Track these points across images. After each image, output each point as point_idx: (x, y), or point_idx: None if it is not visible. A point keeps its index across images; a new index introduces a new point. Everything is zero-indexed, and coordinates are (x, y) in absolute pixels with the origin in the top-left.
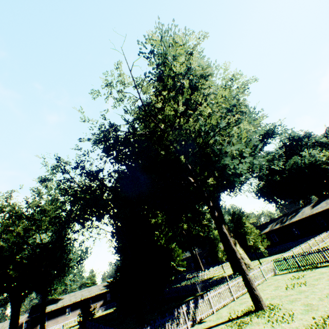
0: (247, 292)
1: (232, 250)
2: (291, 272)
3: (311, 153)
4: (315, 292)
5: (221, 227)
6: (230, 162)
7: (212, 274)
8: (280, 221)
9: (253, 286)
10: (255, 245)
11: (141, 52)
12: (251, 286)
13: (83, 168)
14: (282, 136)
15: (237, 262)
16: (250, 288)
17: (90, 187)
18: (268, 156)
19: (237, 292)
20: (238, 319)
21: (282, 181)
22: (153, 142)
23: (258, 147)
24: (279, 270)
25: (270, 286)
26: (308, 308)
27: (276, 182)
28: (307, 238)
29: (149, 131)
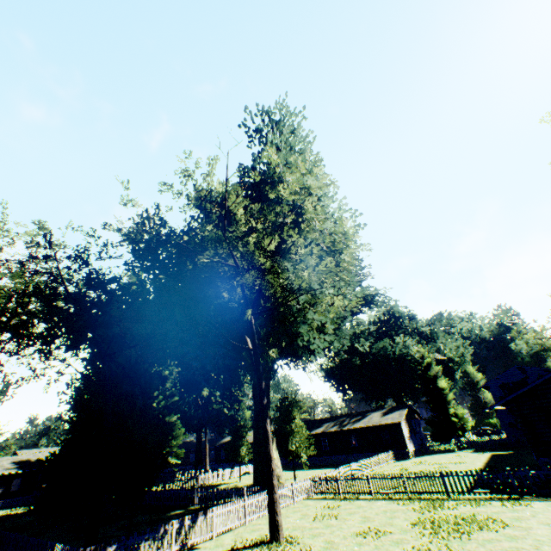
0: (265, 516)
1: (269, 456)
2: (327, 498)
3: (406, 342)
4: (343, 528)
5: (266, 422)
6: (306, 332)
7: (220, 480)
8: (341, 422)
9: (277, 508)
10: (297, 452)
11: (244, 124)
12: (275, 509)
13: (86, 265)
14: (381, 310)
15: (269, 474)
16: (273, 511)
17: (89, 302)
18: (356, 328)
19: (253, 513)
20: (245, 550)
21: (362, 367)
22: (219, 275)
23: (347, 320)
24: (315, 492)
25: (297, 513)
26: (329, 545)
27: (354, 365)
28: (364, 454)
29: (219, 261)
